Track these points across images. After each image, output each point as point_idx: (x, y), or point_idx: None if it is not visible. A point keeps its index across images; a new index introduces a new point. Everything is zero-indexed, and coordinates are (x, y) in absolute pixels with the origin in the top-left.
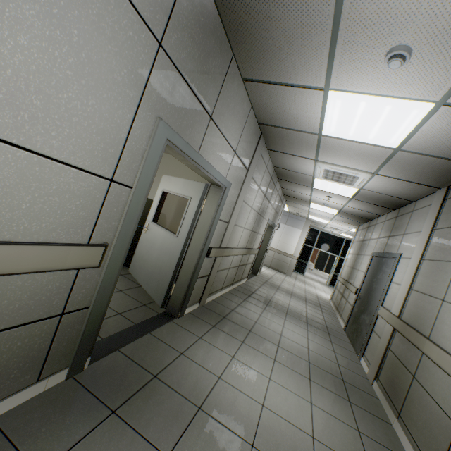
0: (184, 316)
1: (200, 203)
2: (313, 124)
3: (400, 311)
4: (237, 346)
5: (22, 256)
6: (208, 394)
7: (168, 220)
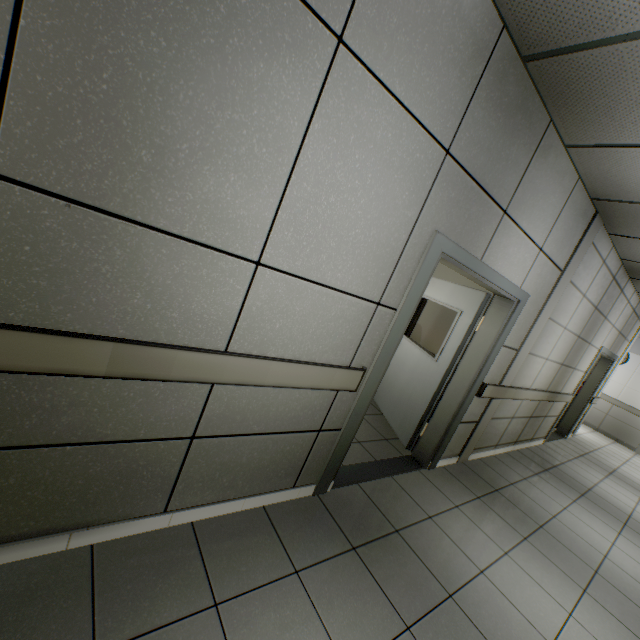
0: (436, 470)
1: (474, 320)
2: None
3: None
4: (515, 540)
5: (304, 374)
6: (462, 584)
7: (423, 333)
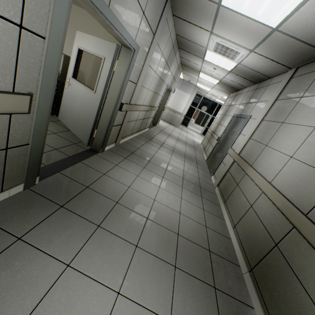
0: (105, 152)
1: (113, 63)
2: None
3: (240, 151)
4: (141, 170)
5: None
6: (122, 195)
7: (86, 77)
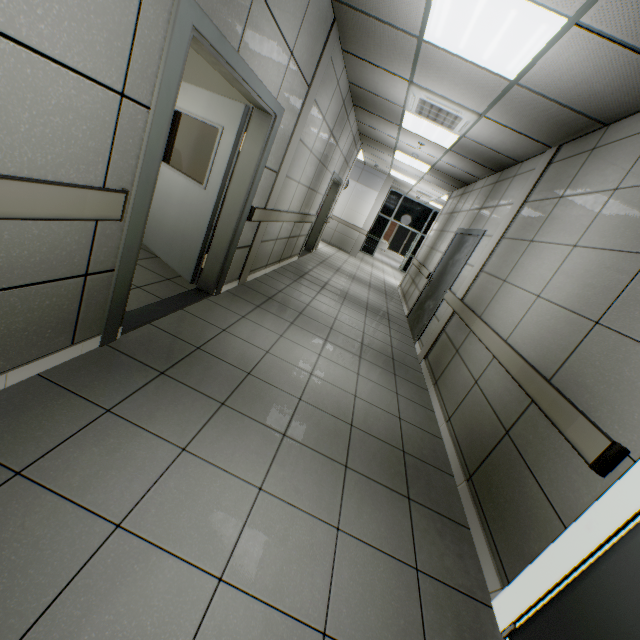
0: (222, 295)
1: (238, 138)
2: (414, 18)
3: (465, 294)
4: (286, 327)
5: (37, 198)
6: (256, 364)
7: (184, 161)
